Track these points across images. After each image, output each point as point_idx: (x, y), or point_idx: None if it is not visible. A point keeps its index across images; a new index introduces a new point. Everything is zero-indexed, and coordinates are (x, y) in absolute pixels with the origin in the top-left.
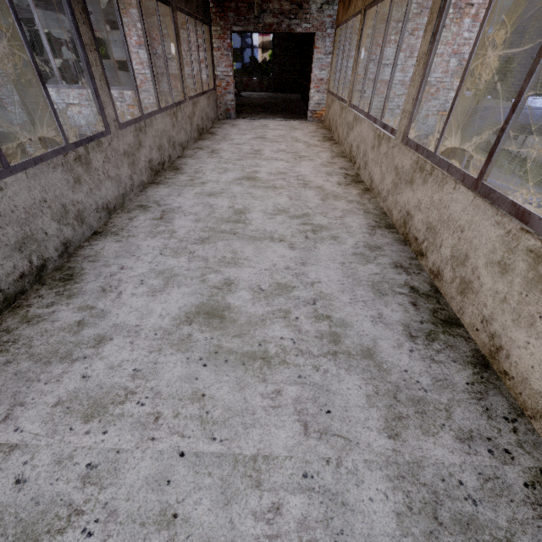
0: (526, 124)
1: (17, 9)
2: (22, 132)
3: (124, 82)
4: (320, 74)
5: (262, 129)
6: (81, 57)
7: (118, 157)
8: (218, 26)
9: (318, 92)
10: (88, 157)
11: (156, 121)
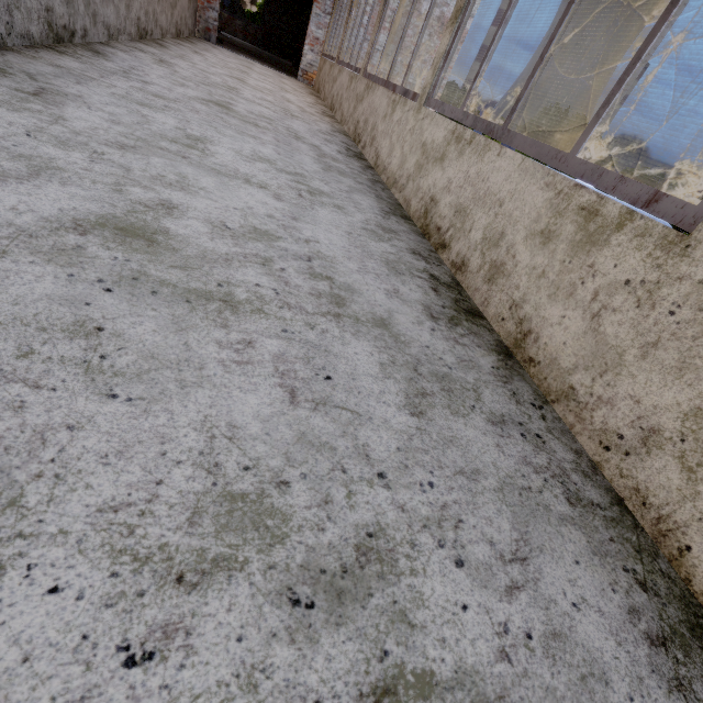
0: None
1: None
2: None
3: None
4: (317, 33)
5: (248, 63)
6: None
7: None
8: None
9: (312, 51)
10: None
11: None
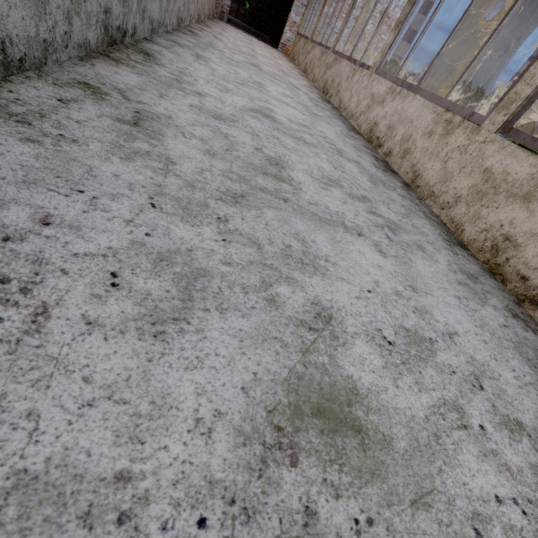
0: None
1: None
2: None
3: None
4: (295, 18)
5: (248, 37)
6: None
7: None
8: None
9: (290, 31)
10: None
11: None
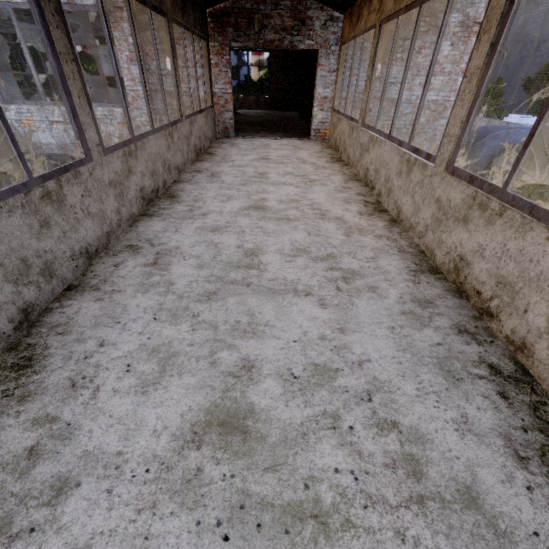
0: (542, 145)
1: (1, 24)
2: (1, 151)
3: (116, 99)
4: (324, 92)
5: (264, 148)
6: (53, 68)
7: (101, 188)
8: (216, 42)
9: (321, 111)
10: (61, 193)
11: (149, 143)
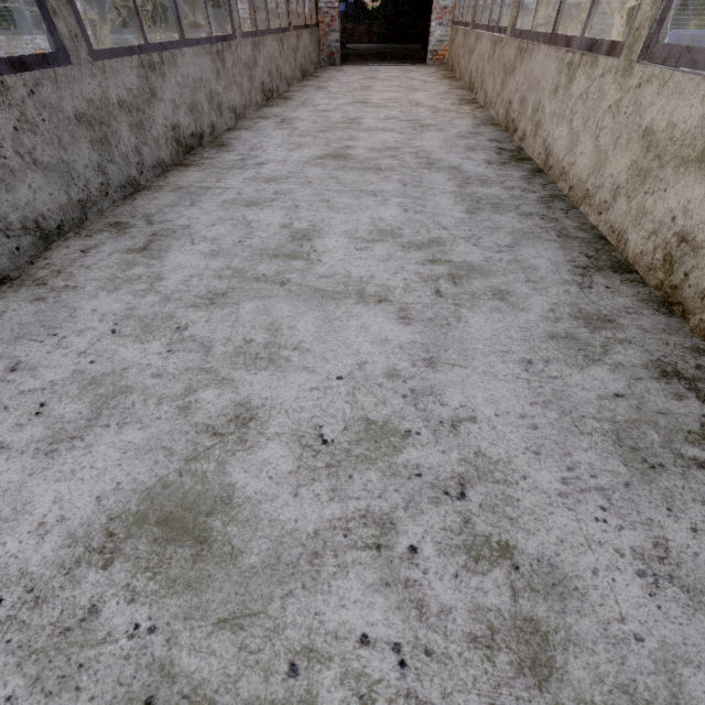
0: None
1: None
2: None
3: None
4: (444, 1)
5: (372, 72)
6: None
7: (241, 66)
8: None
9: (440, 26)
10: (223, 56)
11: (267, 42)
